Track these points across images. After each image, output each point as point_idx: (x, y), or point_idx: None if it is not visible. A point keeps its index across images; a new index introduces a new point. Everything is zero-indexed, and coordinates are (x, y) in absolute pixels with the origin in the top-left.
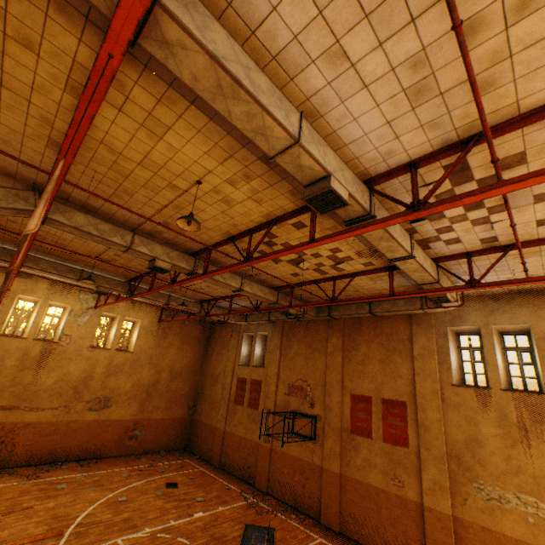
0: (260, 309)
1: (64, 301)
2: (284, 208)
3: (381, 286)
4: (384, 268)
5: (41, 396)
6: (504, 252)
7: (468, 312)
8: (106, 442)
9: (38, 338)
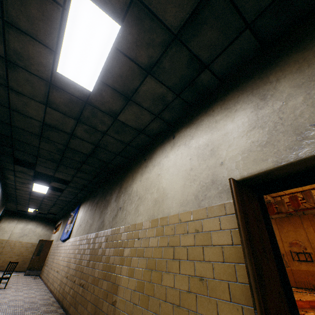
0: (280, 213)
1: None
2: None
3: None
4: None
5: None
6: None
7: None
8: None
9: None
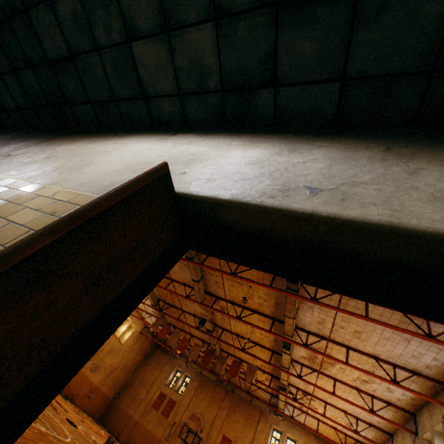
0: (213, 373)
1: None
2: (265, 369)
3: (262, 394)
4: (270, 392)
5: None
6: (302, 412)
7: (282, 422)
8: (81, 393)
9: None
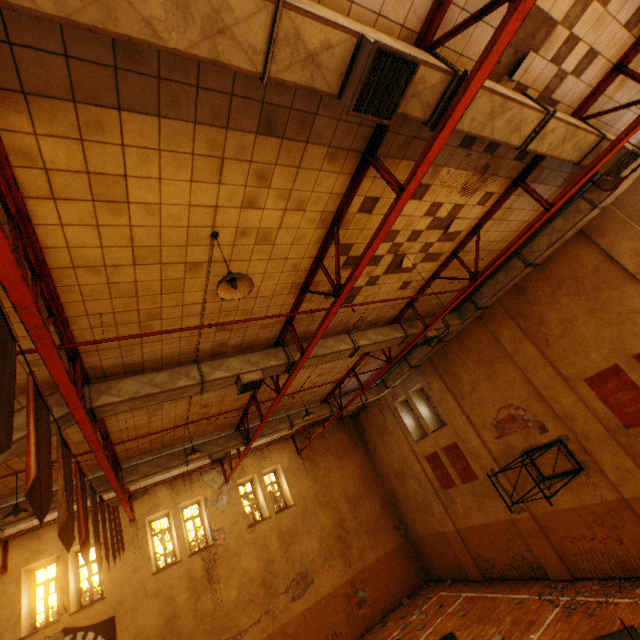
0: (393, 358)
1: (192, 495)
2: (335, 191)
3: (518, 221)
4: (509, 188)
5: (234, 616)
6: None
7: None
8: (336, 627)
9: (193, 552)
